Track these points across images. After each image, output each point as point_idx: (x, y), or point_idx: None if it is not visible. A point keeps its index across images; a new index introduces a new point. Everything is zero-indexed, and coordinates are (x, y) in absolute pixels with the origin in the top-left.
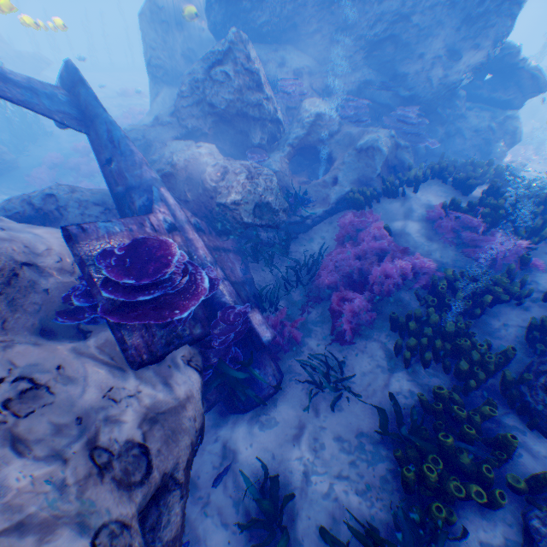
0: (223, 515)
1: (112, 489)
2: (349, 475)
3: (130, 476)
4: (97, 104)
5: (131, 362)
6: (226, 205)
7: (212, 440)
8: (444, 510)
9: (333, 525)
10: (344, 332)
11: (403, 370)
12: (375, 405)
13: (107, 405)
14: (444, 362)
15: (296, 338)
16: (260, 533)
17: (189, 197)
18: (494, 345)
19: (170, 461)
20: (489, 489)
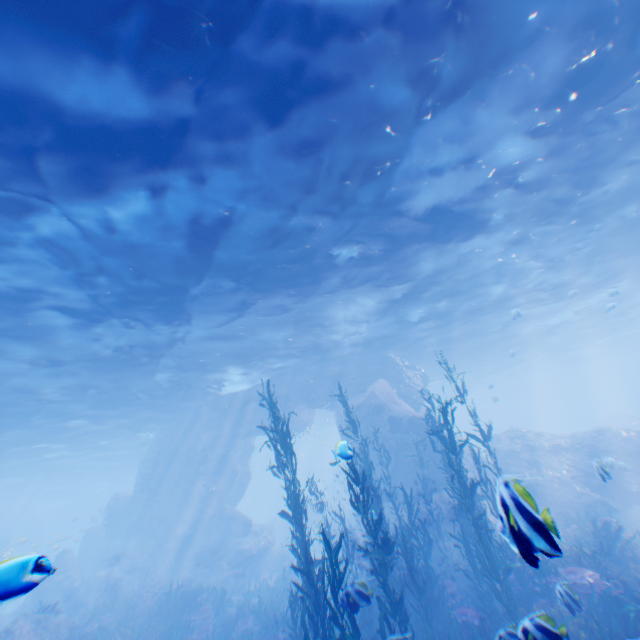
0: None
1: None
2: None
3: None
4: None
5: None
6: None
7: None
8: None
9: None
10: None
11: None
12: None
13: None
14: None
15: None
16: None
17: None
18: None
19: None
20: None
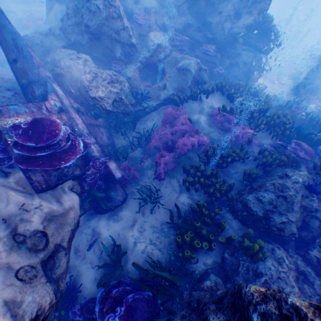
0: (92, 262)
1: (26, 252)
2: (154, 241)
3: (36, 246)
4: (2, 16)
5: (36, 190)
6: (96, 98)
7: (87, 228)
8: (189, 252)
9: (144, 262)
10: (161, 174)
11: (186, 193)
12: (169, 209)
13: (22, 213)
14: (204, 189)
15: (136, 176)
16: (109, 269)
17: (73, 90)
18: (228, 181)
19: (59, 238)
20: (211, 243)
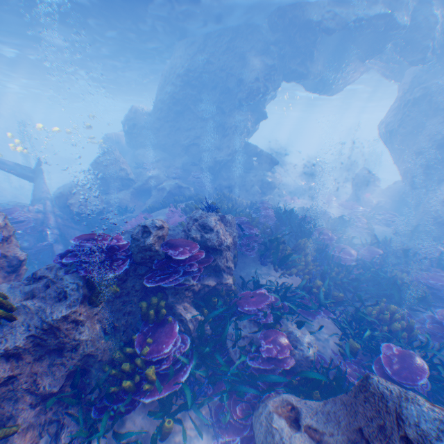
0: None
1: None
2: None
3: None
4: (41, 172)
5: None
6: (70, 205)
7: None
8: None
9: None
10: None
11: None
12: None
13: None
14: None
15: None
16: None
17: (66, 206)
18: None
19: None
20: None
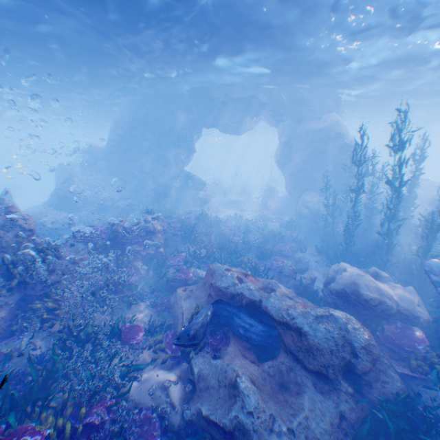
0: None
1: None
2: None
3: None
4: (12, 198)
5: None
6: (44, 222)
7: None
8: None
9: None
10: None
11: None
12: None
13: None
14: None
15: None
16: None
17: (37, 223)
18: None
19: None
20: None
